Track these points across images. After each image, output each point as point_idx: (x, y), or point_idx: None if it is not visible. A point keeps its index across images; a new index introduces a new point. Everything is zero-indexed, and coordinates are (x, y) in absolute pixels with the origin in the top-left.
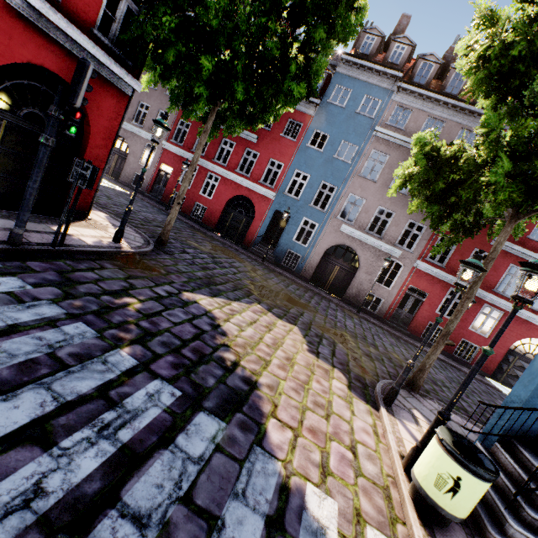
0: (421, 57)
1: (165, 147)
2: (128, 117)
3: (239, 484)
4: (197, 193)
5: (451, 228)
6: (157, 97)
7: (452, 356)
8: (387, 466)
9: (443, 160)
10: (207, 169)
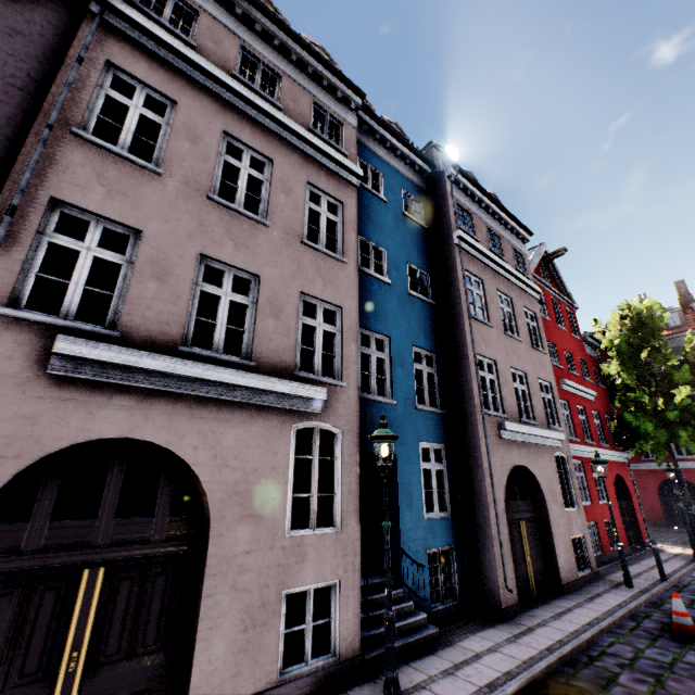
0: None
1: None
2: None
3: None
4: None
5: None
6: None
7: None
8: None
9: None
10: None
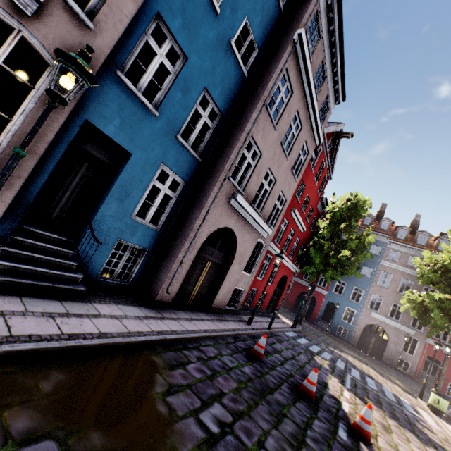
0: (398, 227)
1: None
2: None
3: (383, 388)
4: None
5: (432, 326)
6: None
7: None
8: (421, 406)
9: (418, 302)
10: None
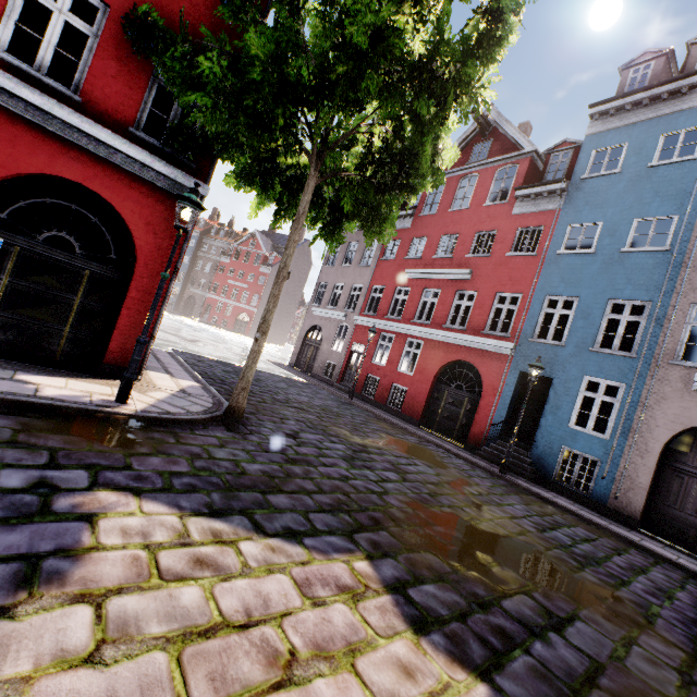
0: None
1: (357, 322)
2: (324, 303)
3: None
4: (393, 371)
5: None
6: (351, 272)
7: None
8: None
9: None
10: (405, 335)
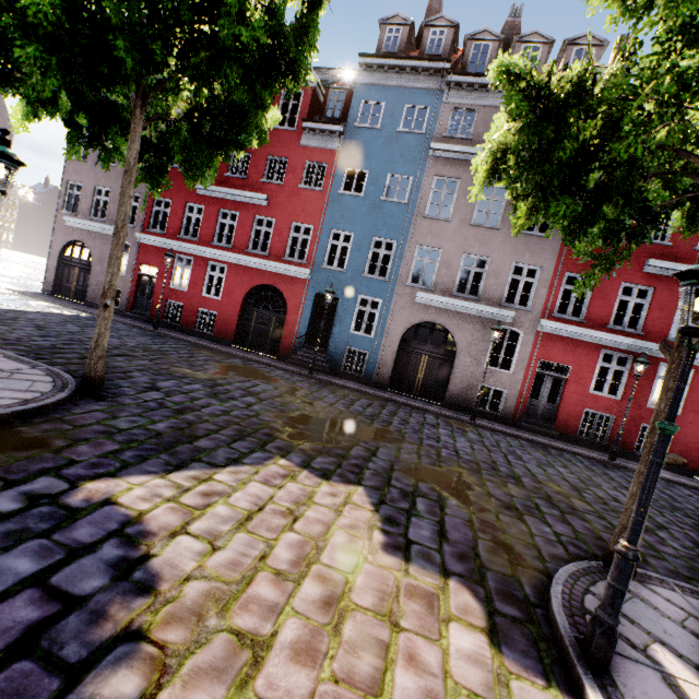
0: (470, 38)
1: (141, 241)
2: (83, 211)
3: None
4: (198, 296)
5: (603, 236)
6: (118, 175)
7: (634, 456)
8: None
9: (560, 97)
10: (206, 258)
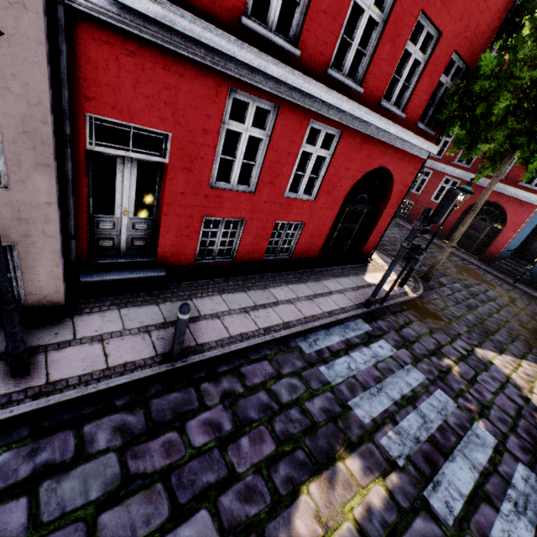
0: None
1: None
2: None
3: None
4: (427, 199)
5: None
6: None
7: None
8: None
9: None
10: (443, 173)
